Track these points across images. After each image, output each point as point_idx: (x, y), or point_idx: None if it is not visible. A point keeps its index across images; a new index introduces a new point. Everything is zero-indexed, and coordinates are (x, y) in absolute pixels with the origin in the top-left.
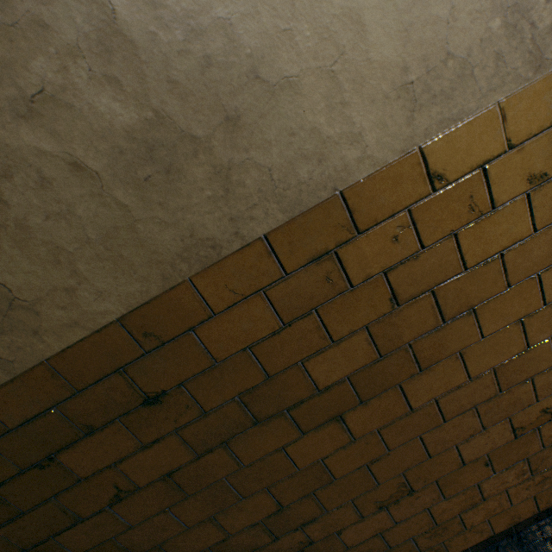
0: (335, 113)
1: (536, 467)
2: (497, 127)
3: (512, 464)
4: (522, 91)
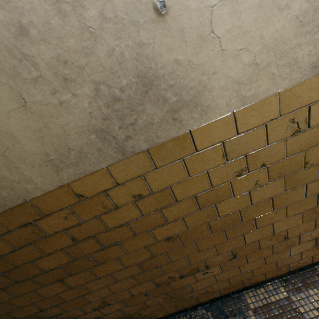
0: (13, 171)
1: (172, 295)
2: (108, 177)
3: (160, 295)
4: (117, 163)
